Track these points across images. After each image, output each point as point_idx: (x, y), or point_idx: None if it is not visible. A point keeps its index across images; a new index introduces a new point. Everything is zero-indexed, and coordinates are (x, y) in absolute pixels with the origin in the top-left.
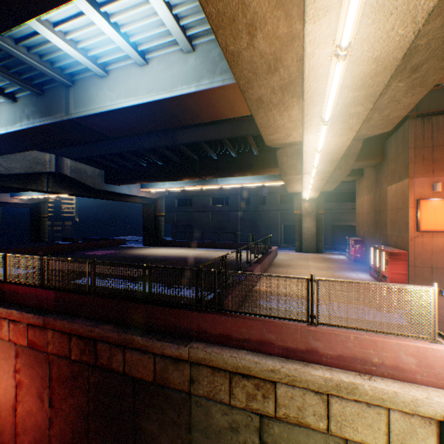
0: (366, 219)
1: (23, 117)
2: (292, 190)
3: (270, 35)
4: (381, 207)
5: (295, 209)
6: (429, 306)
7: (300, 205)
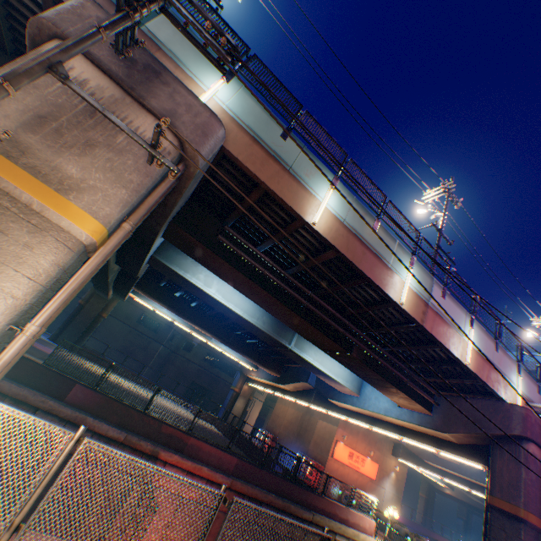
0: (288, 425)
1: (260, 318)
2: (254, 377)
3: (391, 420)
4: (309, 427)
5: (237, 385)
6: (375, 504)
7: (242, 384)
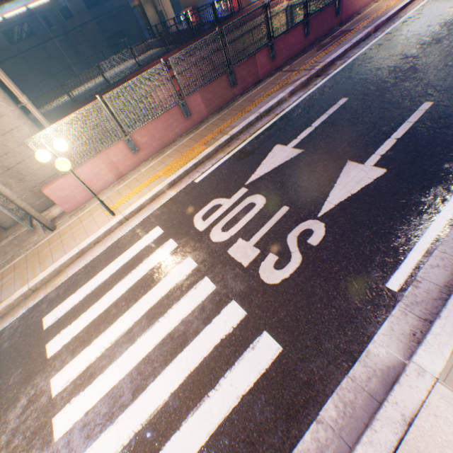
0: None
1: None
2: None
3: None
4: None
5: (134, 1)
6: None
7: None
